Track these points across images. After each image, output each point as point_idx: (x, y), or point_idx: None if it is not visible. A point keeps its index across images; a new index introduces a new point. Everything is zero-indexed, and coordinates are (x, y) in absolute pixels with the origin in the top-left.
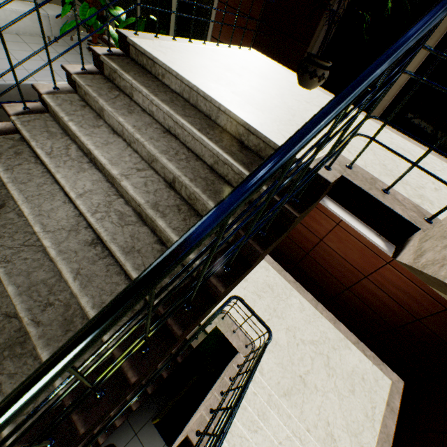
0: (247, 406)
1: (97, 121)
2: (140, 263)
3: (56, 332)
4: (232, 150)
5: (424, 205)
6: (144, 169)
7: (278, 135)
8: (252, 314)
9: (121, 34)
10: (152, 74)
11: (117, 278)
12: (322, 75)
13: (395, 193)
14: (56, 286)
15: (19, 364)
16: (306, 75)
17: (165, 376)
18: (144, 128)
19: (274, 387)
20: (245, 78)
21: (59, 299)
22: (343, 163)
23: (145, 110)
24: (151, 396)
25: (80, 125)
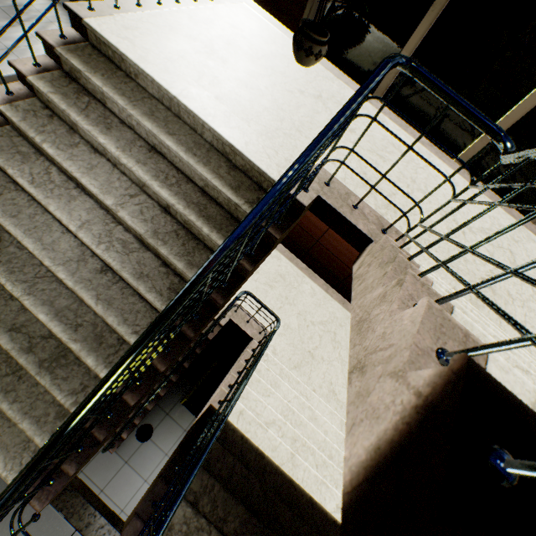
0: (261, 380)
1: (72, 137)
2: (151, 286)
3: (92, 345)
4: (220, 173)
5: (388, 215)
6: (136, 194)
7: (263, 155)
8: (262, 306)
9: (72, 13)
10: (122, 70)
11: (133, 299)
12: (319, 52)
13: (364, 207)
14: (80, 310)
15: (68, 370)
16: (301, 52)
17: (186, 366)
18: (128, 148)
19: (286, 363)
20: (231, 65)
21: (85, 320)
22: (323, 179)
23: (124, 121)
24: (177, 384)
25: (56, 146)
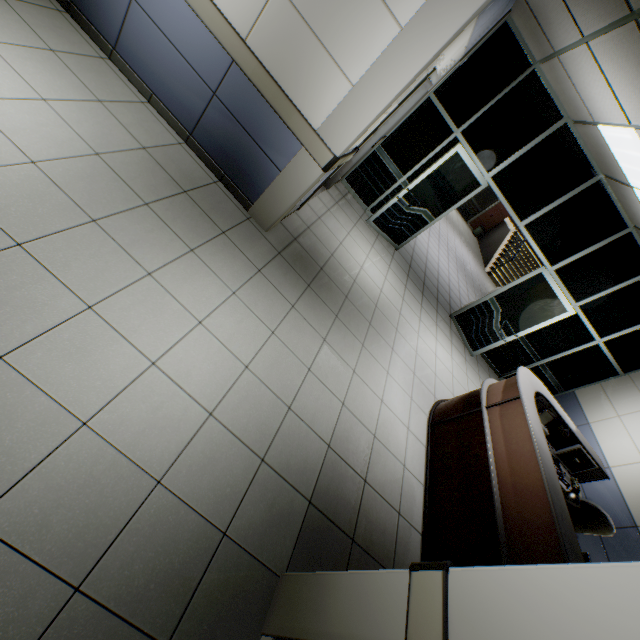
0: None
1: None
2: None
3: None
4: None
5: None
6: None
7: None
8: None
9: None
10: None
11: None
12: None
13: None
14: None
15: None
16: None
17: None
18: None
19: None
20: None
21: None
22: None
23: None
24: None
25: None
